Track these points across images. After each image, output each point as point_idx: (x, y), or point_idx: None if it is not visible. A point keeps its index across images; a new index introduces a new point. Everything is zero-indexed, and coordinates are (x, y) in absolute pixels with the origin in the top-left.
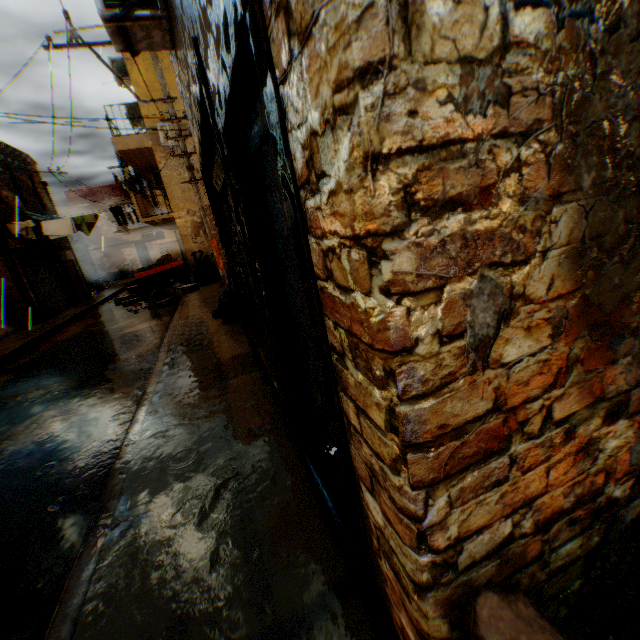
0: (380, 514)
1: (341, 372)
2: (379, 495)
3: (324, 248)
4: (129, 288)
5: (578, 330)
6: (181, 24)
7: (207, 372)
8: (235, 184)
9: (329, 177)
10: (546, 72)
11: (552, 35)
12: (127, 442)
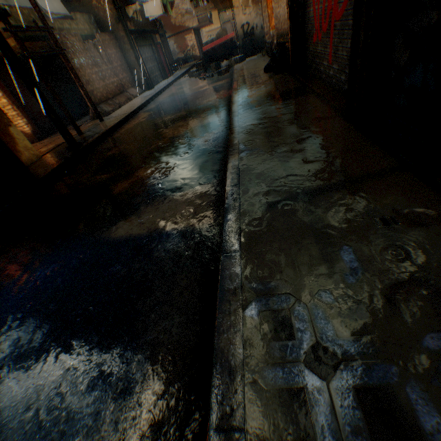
0: None
1: None
2: None
3: None
4: (196, 64)
5: None
6: None
7: (270, 98)
8: None
9: None
10: None
11: None
12: (232, 127)
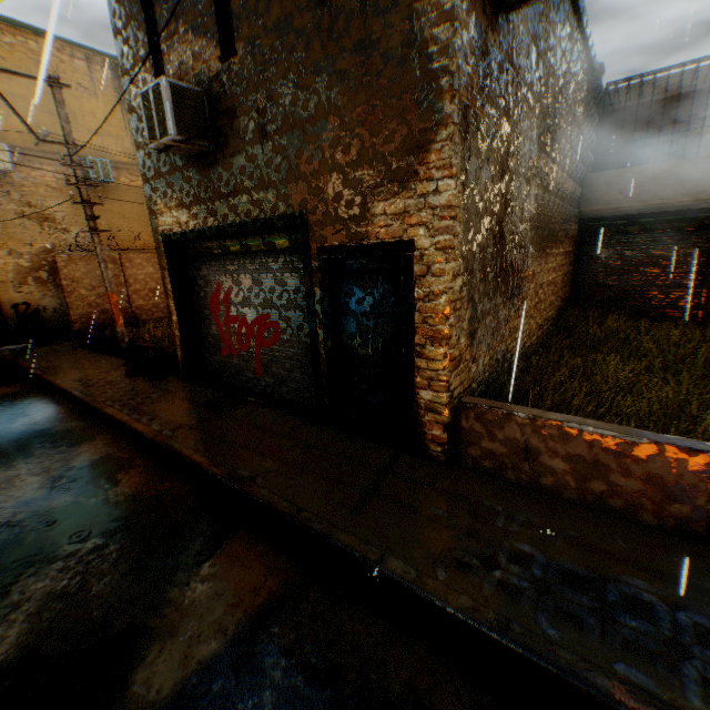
0: (431, 394)
1: (421, 351)
2: (432, 386)
3: (425, 316)
4: None
5: (469, 337)
6: (266, 180)
7: (197, 412)
8: (327, 281)
9: (436, 301)
10: (467, 287)
11: (467, 281)
12: (189, 456)
